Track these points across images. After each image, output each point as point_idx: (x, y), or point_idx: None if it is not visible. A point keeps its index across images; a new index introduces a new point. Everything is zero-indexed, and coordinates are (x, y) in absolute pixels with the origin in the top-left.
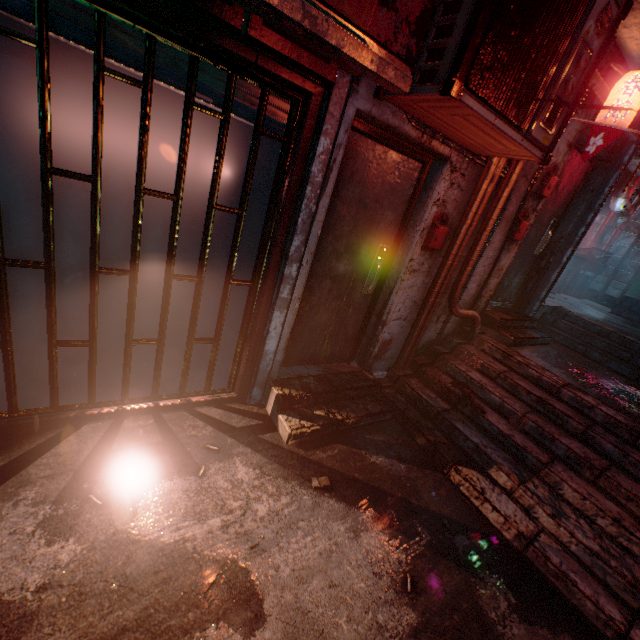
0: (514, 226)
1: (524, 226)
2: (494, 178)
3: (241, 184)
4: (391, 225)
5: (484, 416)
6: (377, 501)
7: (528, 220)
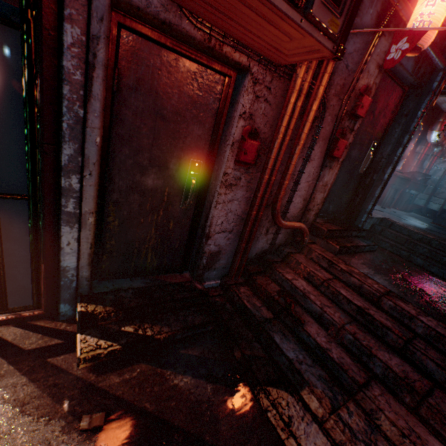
0: (333, 144)
1: (342, 144)
2: (302, 92)
3: (8, 90)
4: (200, 140)
5: (303, 327)
6: (159, 443)
7: (347, 139)
